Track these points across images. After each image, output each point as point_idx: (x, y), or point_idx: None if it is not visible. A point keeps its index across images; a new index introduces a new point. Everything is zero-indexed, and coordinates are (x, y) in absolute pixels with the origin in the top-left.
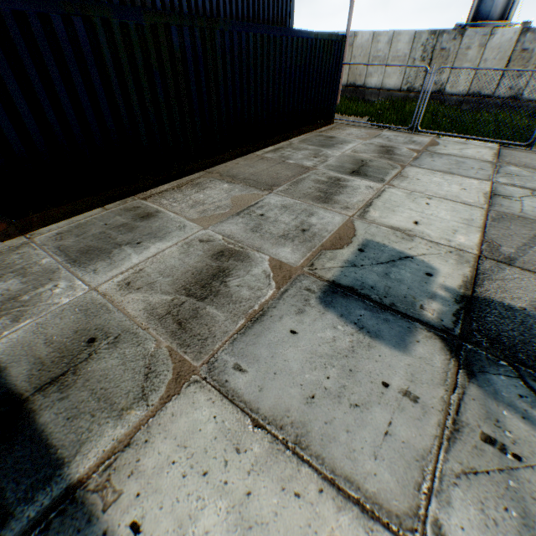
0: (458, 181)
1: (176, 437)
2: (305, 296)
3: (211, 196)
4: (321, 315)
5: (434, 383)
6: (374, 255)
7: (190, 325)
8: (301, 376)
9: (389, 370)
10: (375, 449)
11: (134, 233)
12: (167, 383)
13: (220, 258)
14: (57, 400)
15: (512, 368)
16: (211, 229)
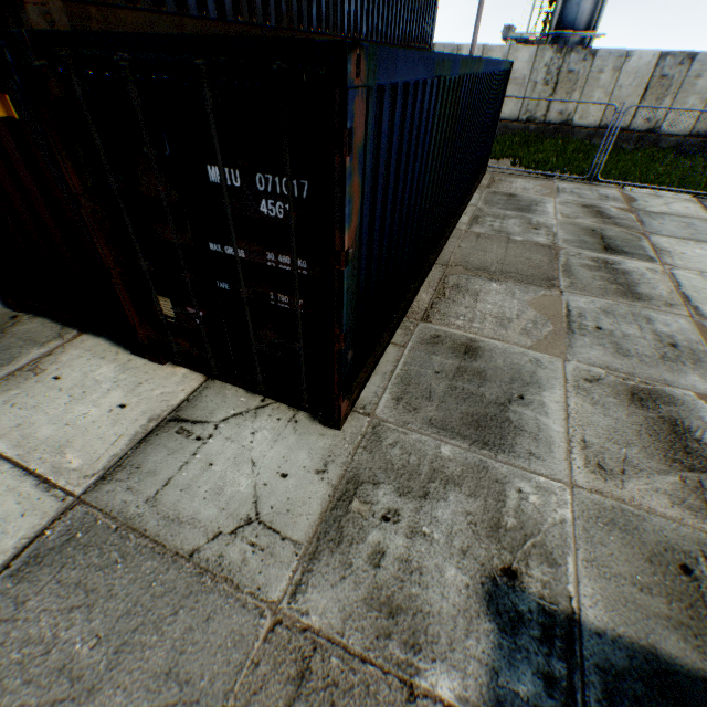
0: None
1: None
2: None
3: (501, 305)
4: None
5: None
6: None
7: None
8: None
9: None
10: None
11: (492, 381)
12: None
13: (644, 404)
14: None
15: None
16: (574, 360)
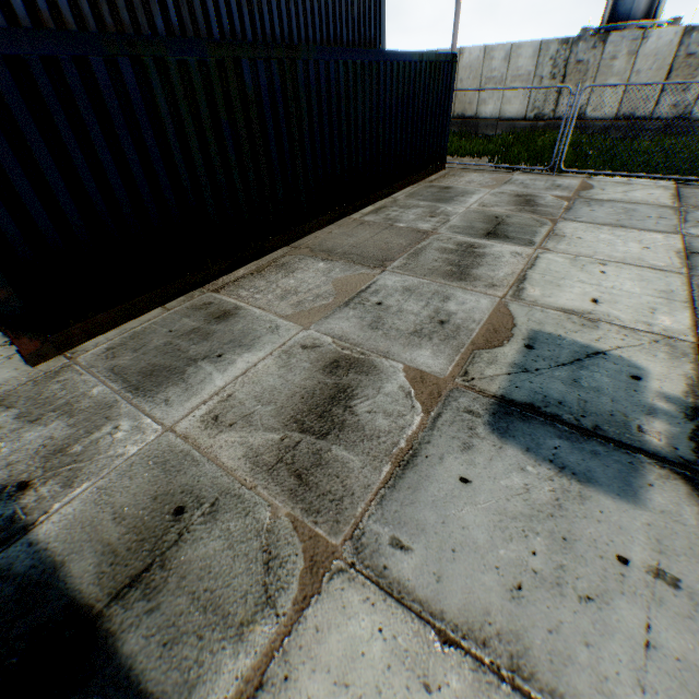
0: (635, 237)
1: (329, 668)
2: (468, 423)
3: (305, 281)
4: (497, 450)
5: (694, 553)
6: (550, 353)
7: (314, 478)
8: (494, 552)
9: (620, 535)
10: (637, 674)
11: (210, 341)
12: (299, 575)
13: (336, 371)
14: (143, 613)
15: None
16: (314, 329)
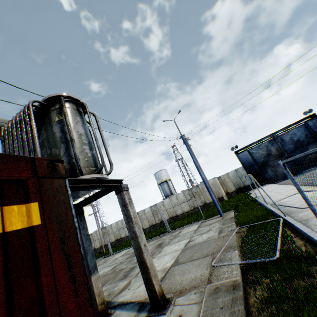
0: None
1: None
2: None
3: None
4: None
5: None
6: None
7: None
8: None
9: None
10: None
11: None
12: None
13: None
14: None
15: None
16: None
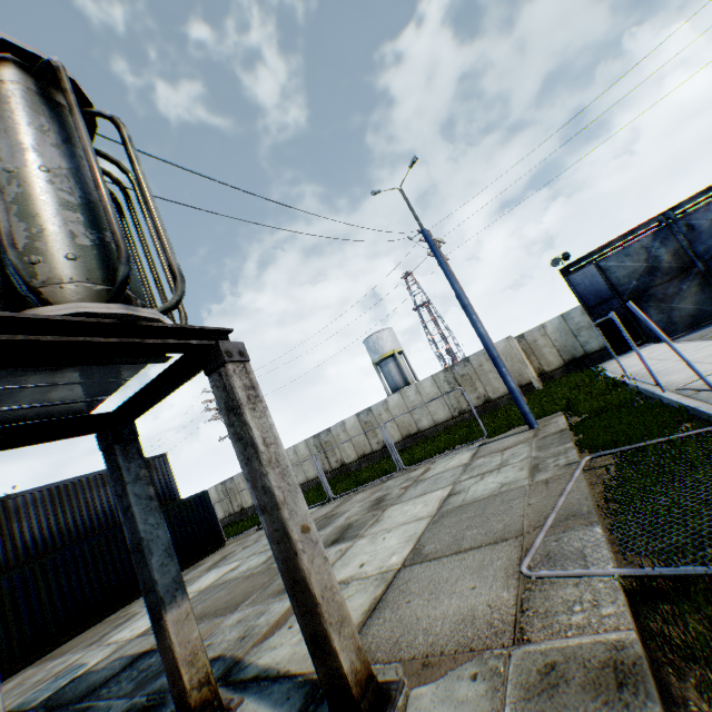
0: (226, 567)
1: None
2: None
3: (7, 686)
4: None
5: None
6: (62, 674)
7: None
8: None
9: None
10: None
11: None
12: None
13: None
14: None
15: (36, 711)
16: None
